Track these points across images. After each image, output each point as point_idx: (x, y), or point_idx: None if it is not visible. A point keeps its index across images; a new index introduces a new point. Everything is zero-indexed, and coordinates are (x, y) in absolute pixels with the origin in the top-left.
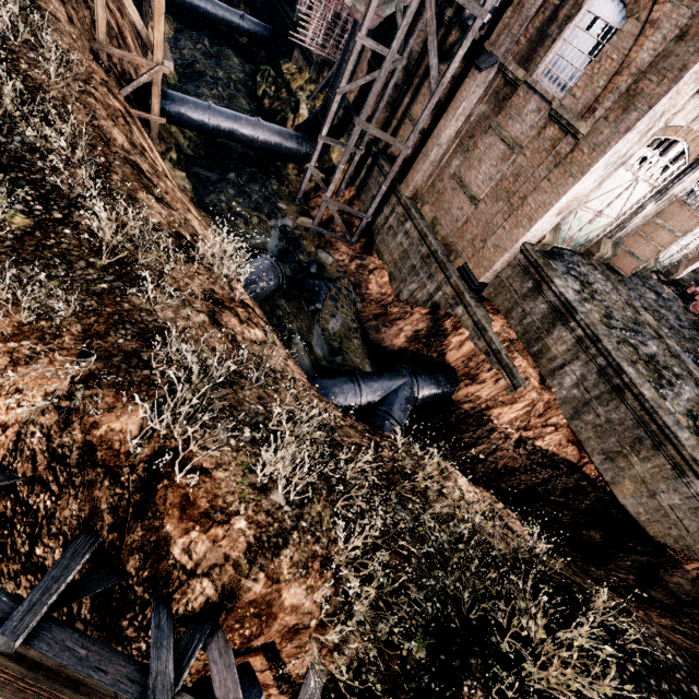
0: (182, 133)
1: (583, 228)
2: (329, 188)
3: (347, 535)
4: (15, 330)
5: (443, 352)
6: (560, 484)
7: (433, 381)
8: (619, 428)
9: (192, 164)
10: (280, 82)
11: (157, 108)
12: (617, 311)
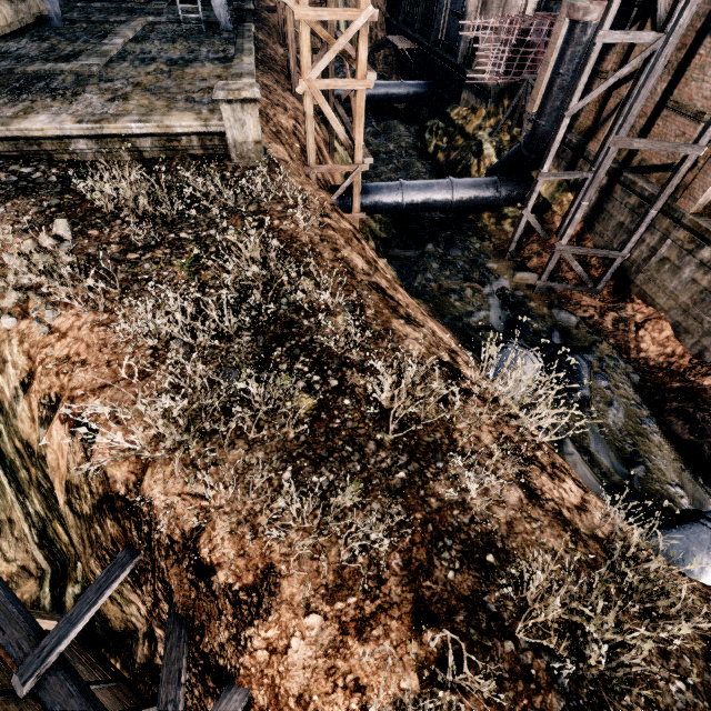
0: (372, 218)
1: None
2: (564, 234)
3: None
4: (336, 578)
5: None
6: None
7: None
8: None
9: (389, 247)
10: (451, 131)
11: (358, 206)
12: None
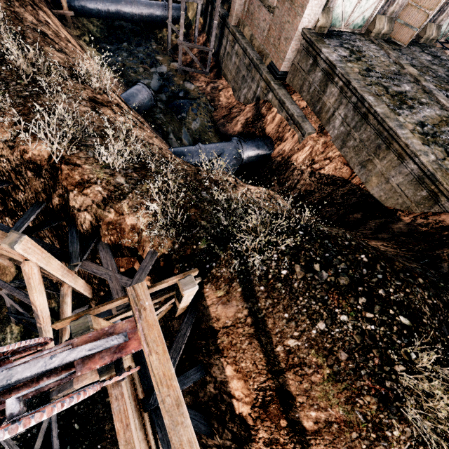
0: (92, 24)
1: (356, 9)
2: (180, 33)
3: (164, 198)
4: None
5: (264, 128)
6: (338, 193)
7: (254, 145)
8: (367, 143)
9: (100, 42)
10: None
11: (65, 5)
12: (380, 67)
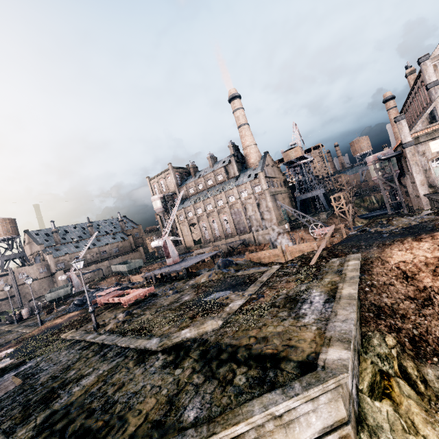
0: None
1: None
2: None
3: None
4: None
5: None
6: None
7: None
8: None
9: None
10: None
11: (352, 229)
12: None
